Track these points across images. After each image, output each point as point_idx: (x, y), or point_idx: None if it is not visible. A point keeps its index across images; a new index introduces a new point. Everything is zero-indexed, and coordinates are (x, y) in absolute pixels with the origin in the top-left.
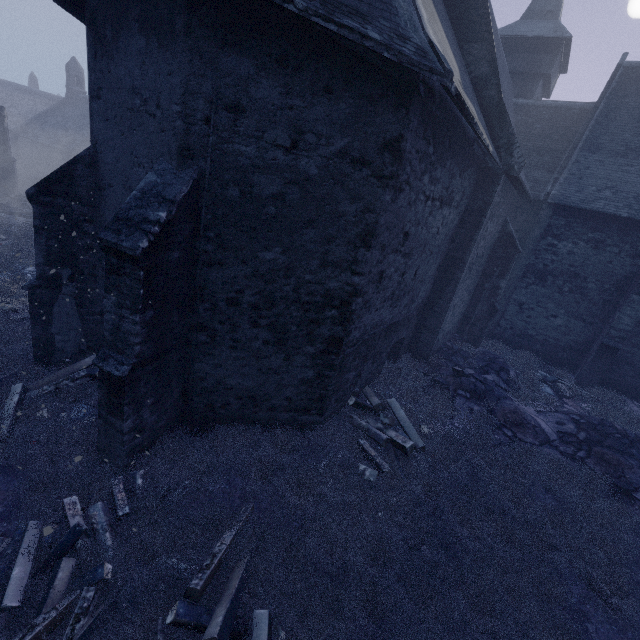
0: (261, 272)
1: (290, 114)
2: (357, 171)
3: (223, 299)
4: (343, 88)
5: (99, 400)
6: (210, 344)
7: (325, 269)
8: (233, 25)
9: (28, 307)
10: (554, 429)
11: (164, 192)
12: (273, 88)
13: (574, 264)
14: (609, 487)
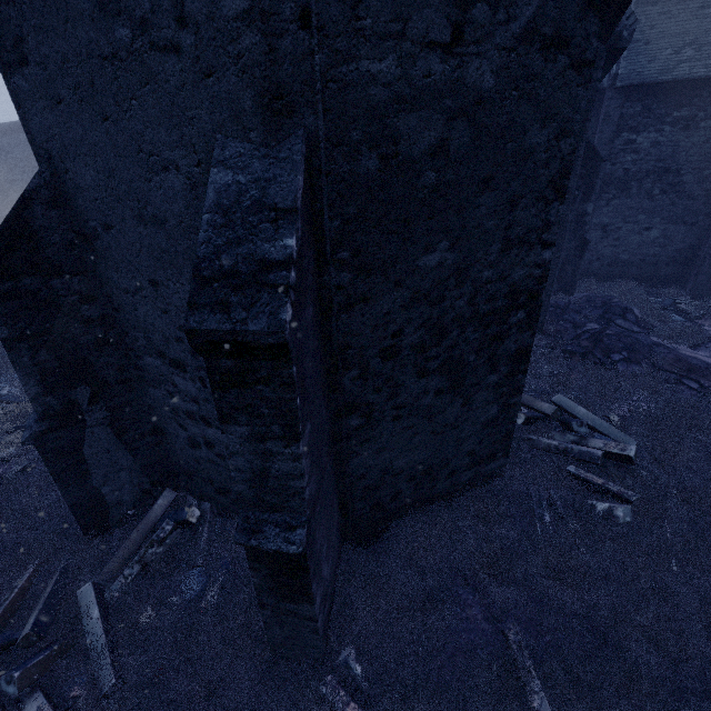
0: (423, 291)
1: None
2: (550, 63)
3: (375, 354)
4: None
5: (256, 586)
6: (366, 426)
7: (508, 253)
8: None
9: (22, 449)
10: None
11: (268, 197)
12: None
13: (662, 157)
14: None
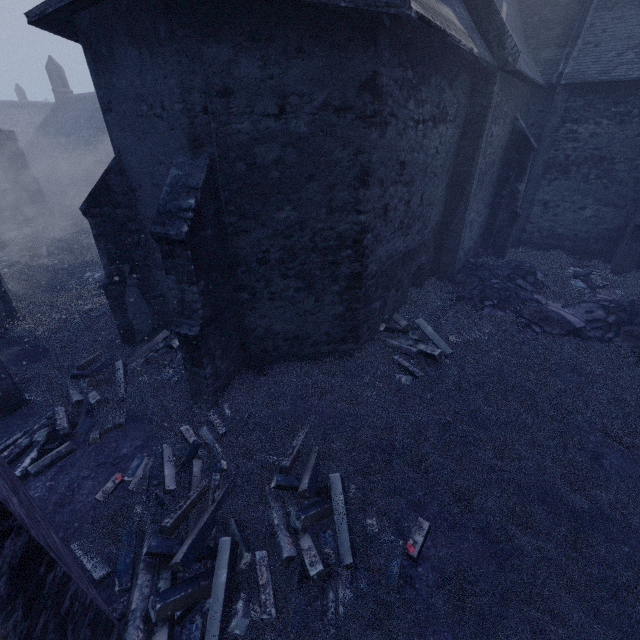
0: (279, 231)
1: (272, 83)
2: (342, 118)
3: (254, 261)
4: (312, 44)
5: (183, 358)
6: (253, 300)
7: (333, 215)
8: (206, 17)
9: (101, 305)
10: (583, 318)
11: (188, 182)
12: (252, 64)
13: (598, 147)
14: (635, 358)
